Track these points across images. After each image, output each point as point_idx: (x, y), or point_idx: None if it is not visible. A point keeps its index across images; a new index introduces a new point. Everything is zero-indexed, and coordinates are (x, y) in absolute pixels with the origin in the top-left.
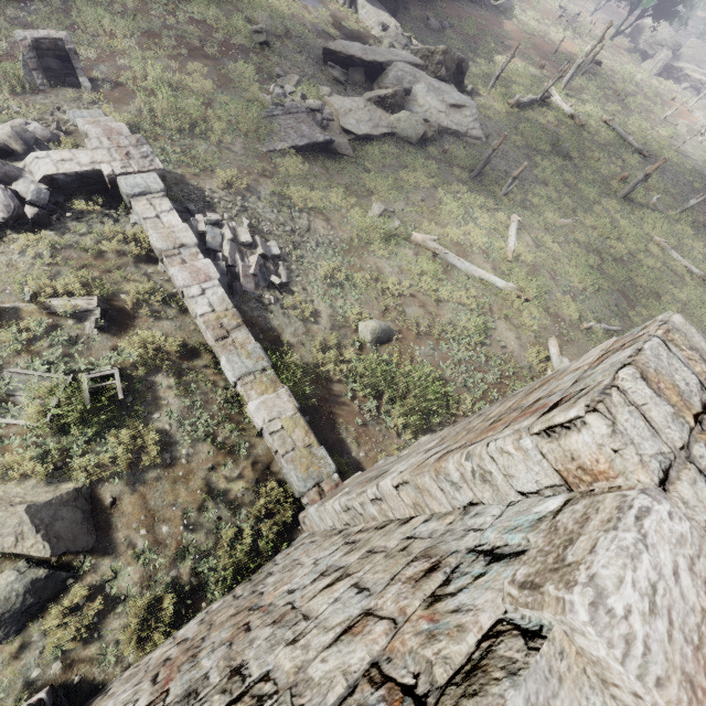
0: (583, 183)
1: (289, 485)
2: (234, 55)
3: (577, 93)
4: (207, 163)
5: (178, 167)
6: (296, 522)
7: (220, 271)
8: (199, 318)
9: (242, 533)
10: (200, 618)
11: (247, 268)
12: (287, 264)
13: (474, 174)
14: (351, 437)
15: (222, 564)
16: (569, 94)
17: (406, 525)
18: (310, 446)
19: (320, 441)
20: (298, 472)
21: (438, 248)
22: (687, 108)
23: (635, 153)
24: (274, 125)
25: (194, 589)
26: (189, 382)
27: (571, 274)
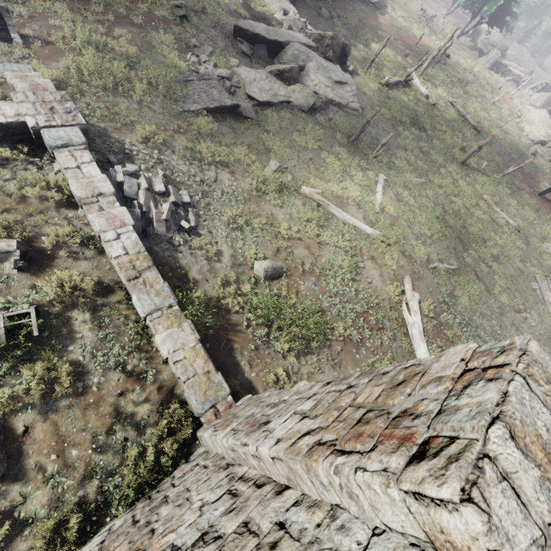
0: (433, 150)
1: (190, 406)
2: (156, 25)
3: (431, 78)
4: (128, 119)
5: (101, 121)
6: (194, 437)
7: (135, 217)
8: (113, 260)
9: (146, 451)
10: (102, 537)
11: (160, 214)
12: (196, 210)
13: (352, 139)
14: (245, 360)
15: (126, 481)
16: (426, 78)
17: (279, 498)
18: (208, 373)
19: (218, 365)
20: (197, 396)
21: (321, 200)
22: (509, 96)
23: (472, 129)
24: (189, 88)
25: (100, 506)
26: (103, 316)
27: (423, 223)
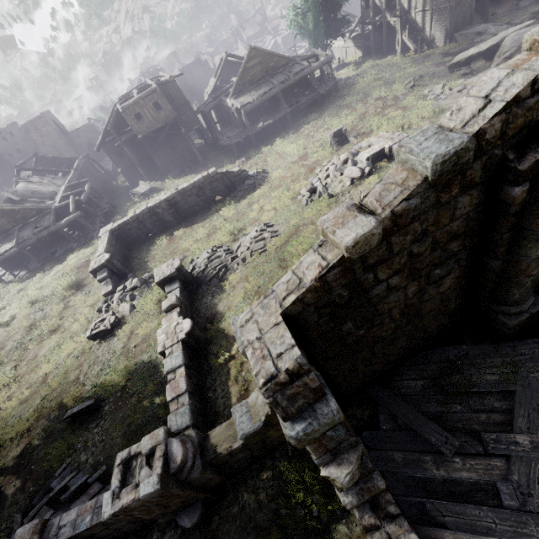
0: None
1: None
2: (401, 99)
3: None
4: None
5: None
6: None
7: None
8: None
9: None
10: None
11: None
12: None
13: None
14: None
15: None
16: None
17: None
18: None
19: None
20: None
21: None
22: None
23: None
24: (442, 106)
25: None
26: None
27: None
